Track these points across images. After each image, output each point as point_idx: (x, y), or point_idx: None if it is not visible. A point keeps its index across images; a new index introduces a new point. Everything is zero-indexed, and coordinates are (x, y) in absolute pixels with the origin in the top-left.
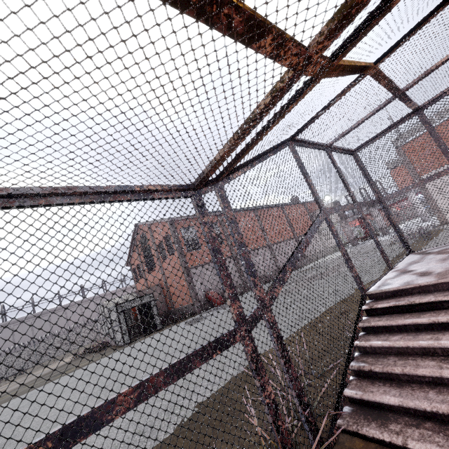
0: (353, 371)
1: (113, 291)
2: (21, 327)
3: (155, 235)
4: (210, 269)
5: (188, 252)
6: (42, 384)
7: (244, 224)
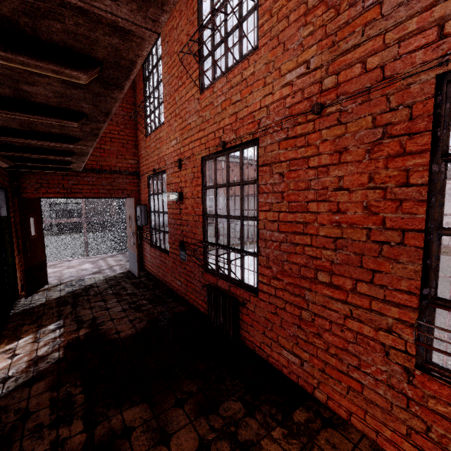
0: None
1: None
2: None
3: None
4: None
5: None
6: None
7: None
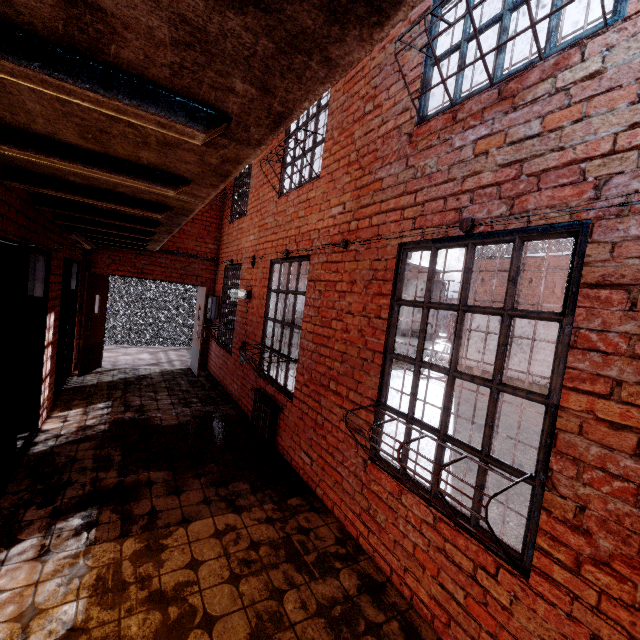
0: None
1: None
2: None
3: None
4: None
5: None
6: None
7: None
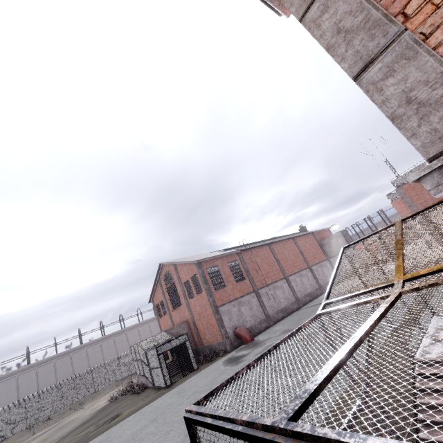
0: (421, 420)
1: (131, 326)
2: (44, 369)
3: (181, 274)
4: (236, 306)
5: (215, 291)
6: (100, 431)
7: (261, 259)
